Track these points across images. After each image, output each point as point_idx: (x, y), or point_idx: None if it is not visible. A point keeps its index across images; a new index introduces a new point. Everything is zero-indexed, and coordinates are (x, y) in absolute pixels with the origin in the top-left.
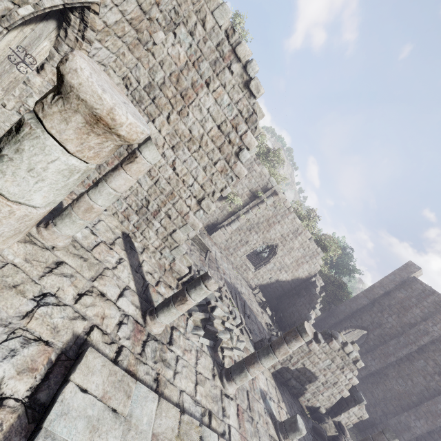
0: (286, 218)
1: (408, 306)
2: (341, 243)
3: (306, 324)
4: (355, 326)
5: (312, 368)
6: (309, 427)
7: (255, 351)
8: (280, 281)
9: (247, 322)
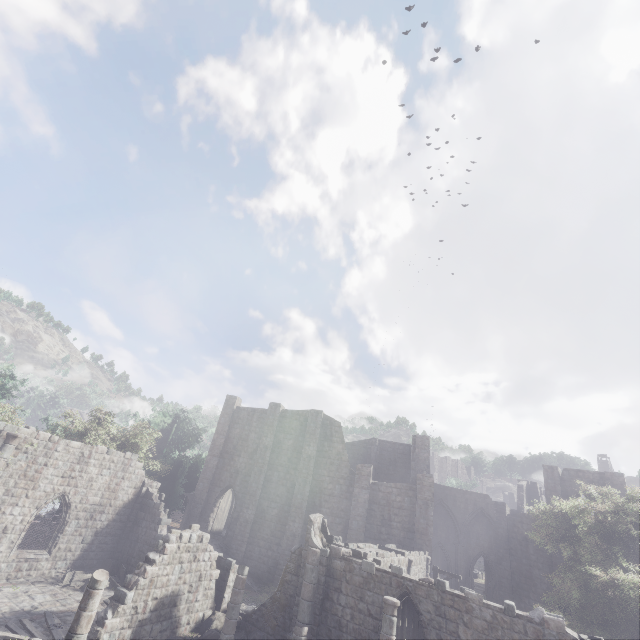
0: (54, 452)
1: (246, 436)
2: (169, 414)
3: (96, 573)
4: (222, 493)
5: (167, 591)
6: None
7: None
8: (101, 530)
9: (58, 635)
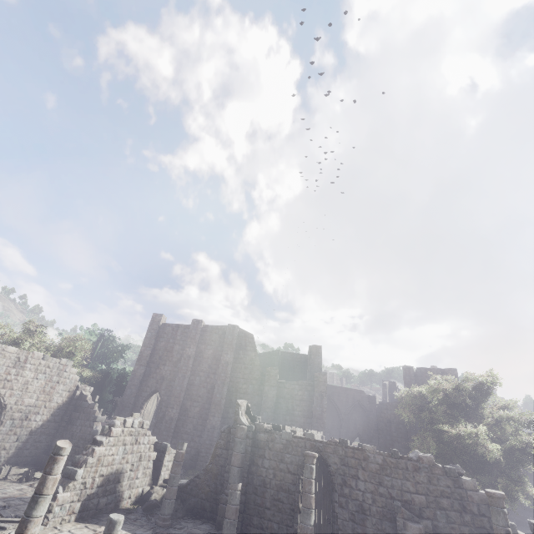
0: None
1: (171, 347)
2: (95, 332)
3: (59, 442)
4: (148, 397)
5: (112, 469)
6: (140, 514)
7: (22, 516)
8: (36, 430)
9: (6, 514)
